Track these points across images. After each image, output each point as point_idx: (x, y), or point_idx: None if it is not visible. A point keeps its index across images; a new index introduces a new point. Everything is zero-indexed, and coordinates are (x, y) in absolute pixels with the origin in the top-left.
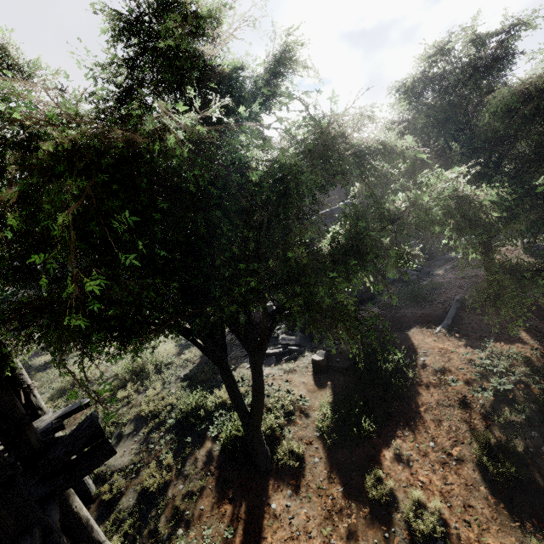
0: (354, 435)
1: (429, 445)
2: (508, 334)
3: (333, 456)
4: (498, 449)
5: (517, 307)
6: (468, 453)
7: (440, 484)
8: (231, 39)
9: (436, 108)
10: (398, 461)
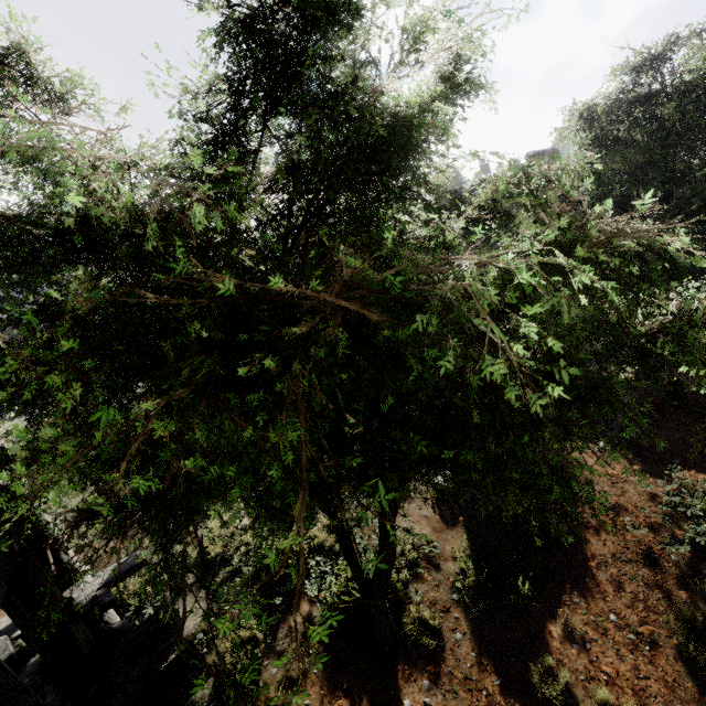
0: (511, 605)
1: (610, 619)
2: (698, 457)
3: (481, 632)
4: (705, 629)
5: (703, 416)
6: (665, 633)
7: (631, 677)
8: (421, 64)
9: (633, 146)
10: (570, 642)
